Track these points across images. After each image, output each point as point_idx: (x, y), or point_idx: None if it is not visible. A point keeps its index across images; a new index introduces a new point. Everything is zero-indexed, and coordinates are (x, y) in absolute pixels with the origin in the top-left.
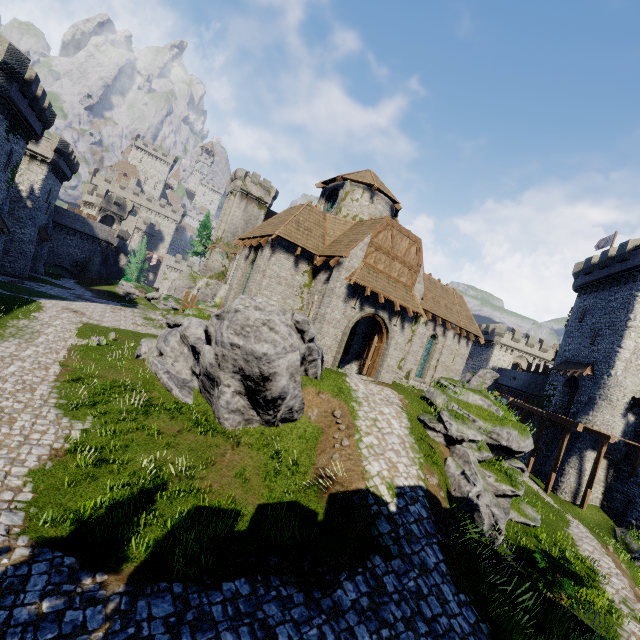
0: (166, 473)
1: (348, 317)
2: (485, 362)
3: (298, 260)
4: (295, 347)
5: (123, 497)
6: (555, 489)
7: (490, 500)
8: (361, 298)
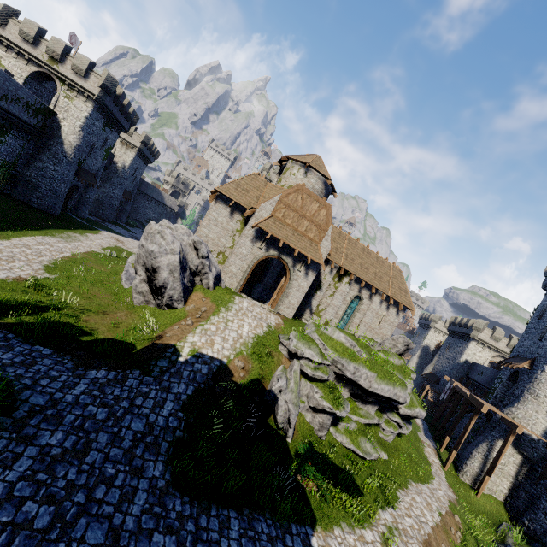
0: (70, 306)
1: (254, 254)
2: (459, 354)
3: (233, 211)
4: (175, 252)
5: (33, 304)
6: (458, 470)
7: (291, 398)
8: (268, 242)
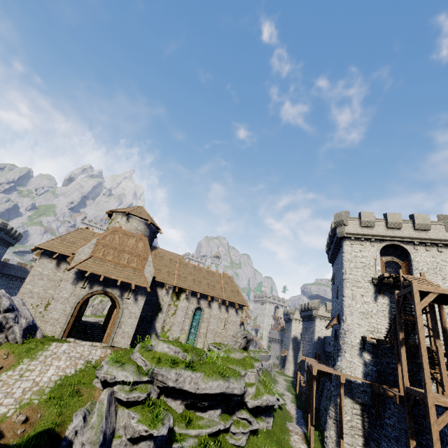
0: None
1: (78, 295)
2: (313, 333)
3: (60, 262)
4: None
5: None
6: (324, 447)
7: (89, 437)
8: (91, 280)
